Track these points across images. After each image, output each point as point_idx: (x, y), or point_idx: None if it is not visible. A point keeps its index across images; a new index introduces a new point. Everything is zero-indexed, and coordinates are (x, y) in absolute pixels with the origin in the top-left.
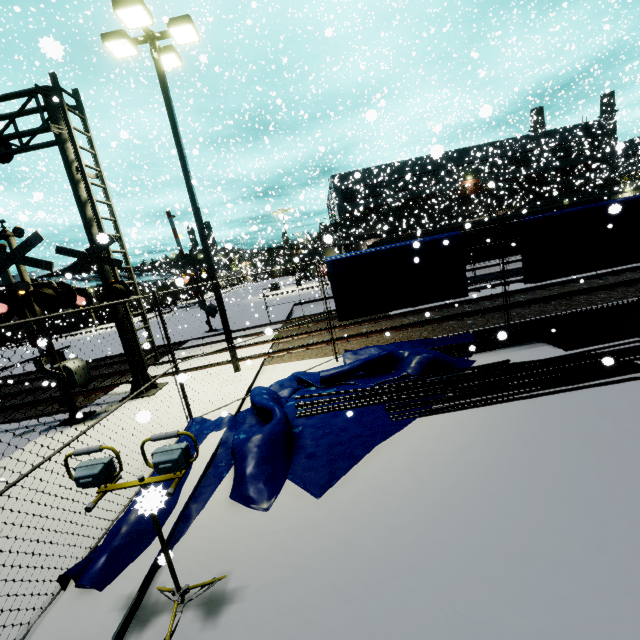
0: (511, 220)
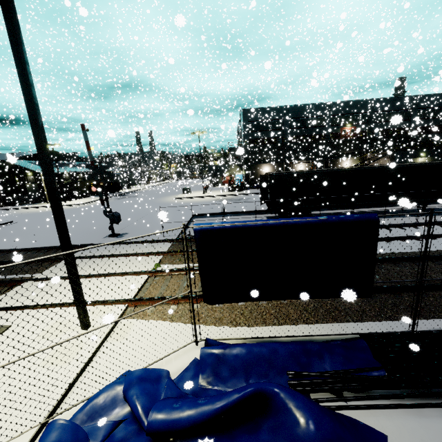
0: (390, 171)
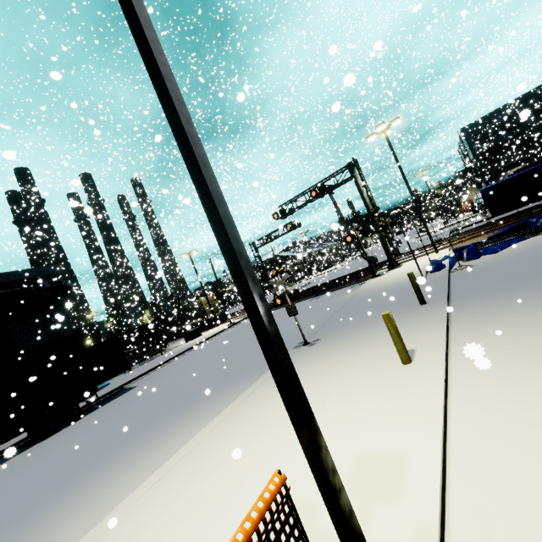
0: None
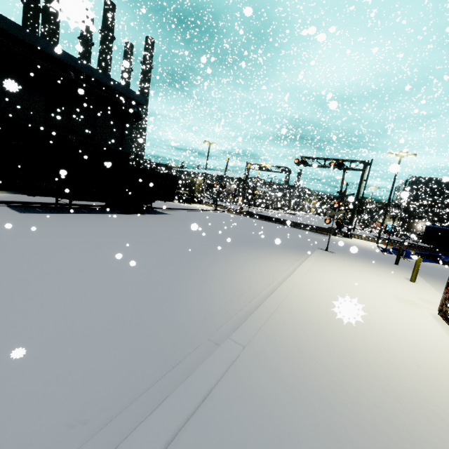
0: None
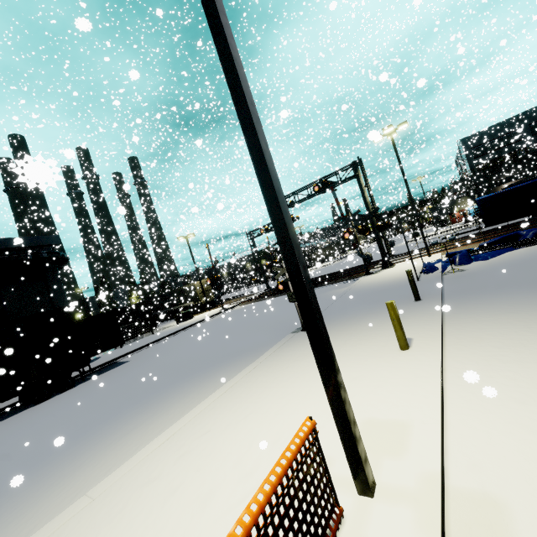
0: None
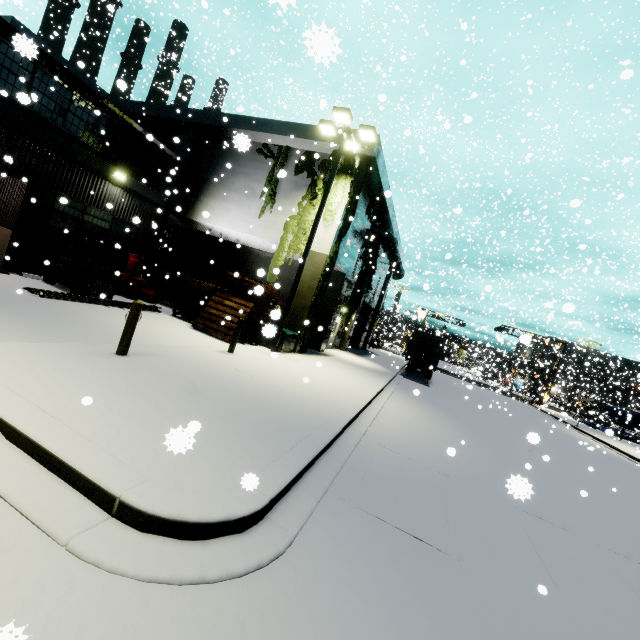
0: None
